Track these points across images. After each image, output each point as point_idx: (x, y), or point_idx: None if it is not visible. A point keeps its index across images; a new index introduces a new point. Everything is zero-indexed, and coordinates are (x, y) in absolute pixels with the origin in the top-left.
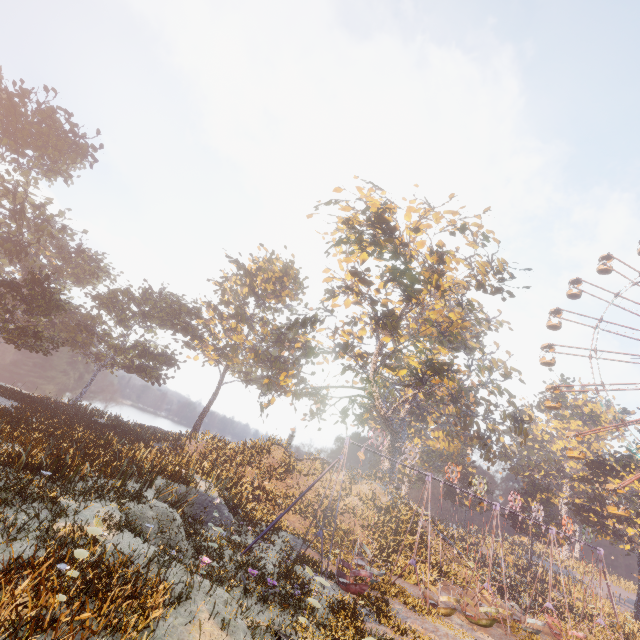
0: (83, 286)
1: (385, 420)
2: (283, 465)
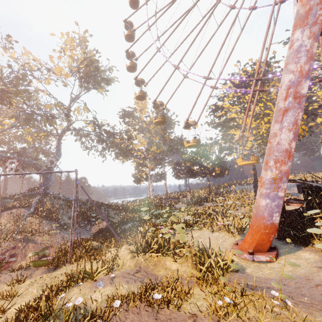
0: None
1: None
2: None
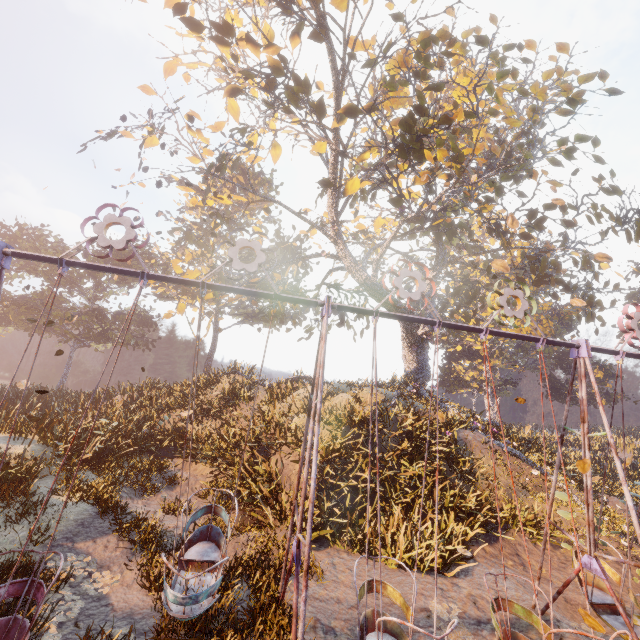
0: (35, 268)
1: (368, 290)
2: (217, 395)
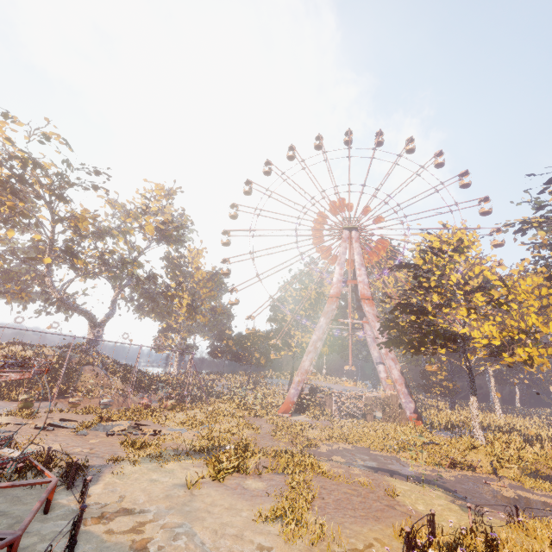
0: None
1: (59, 301)
2: None
